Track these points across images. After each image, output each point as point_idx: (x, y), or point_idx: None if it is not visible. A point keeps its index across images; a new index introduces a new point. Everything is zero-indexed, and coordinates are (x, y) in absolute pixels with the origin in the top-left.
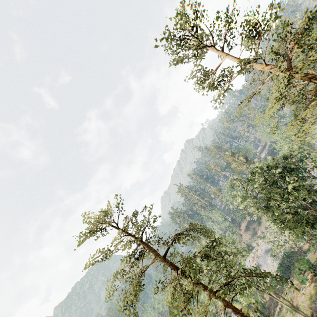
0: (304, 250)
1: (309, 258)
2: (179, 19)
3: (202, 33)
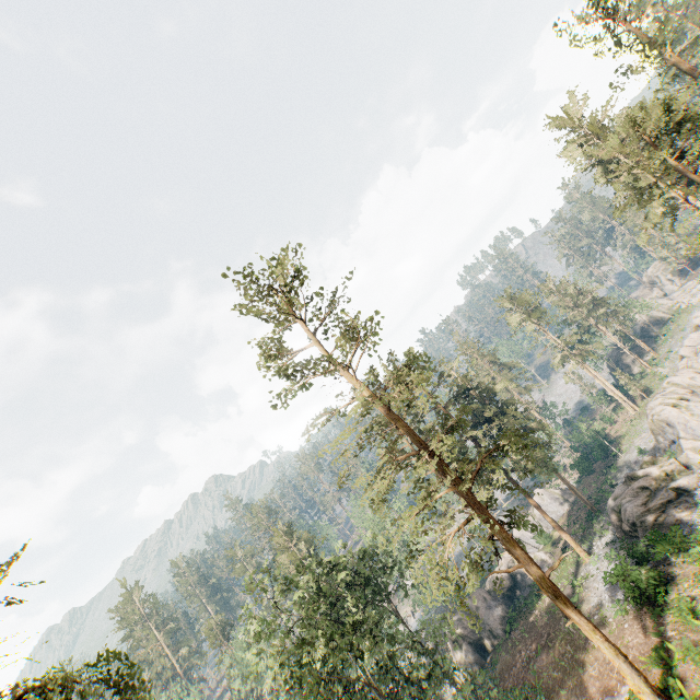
0: None
1: None
2: (277, 266)
3: (294, 298)
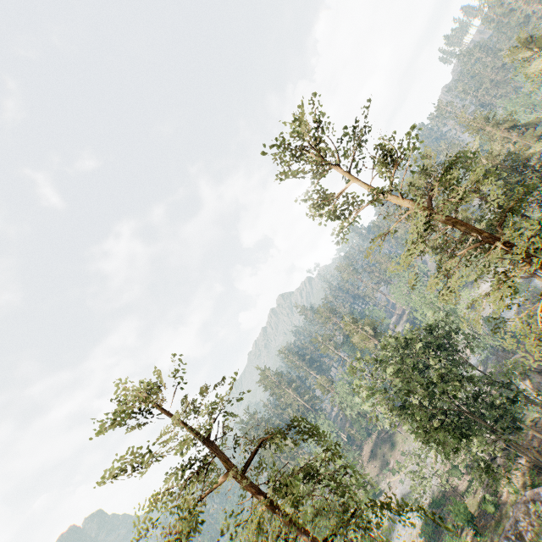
0: (461, 492)
1: (469, 505)
2: (299, 125)
3: (329, 148)
